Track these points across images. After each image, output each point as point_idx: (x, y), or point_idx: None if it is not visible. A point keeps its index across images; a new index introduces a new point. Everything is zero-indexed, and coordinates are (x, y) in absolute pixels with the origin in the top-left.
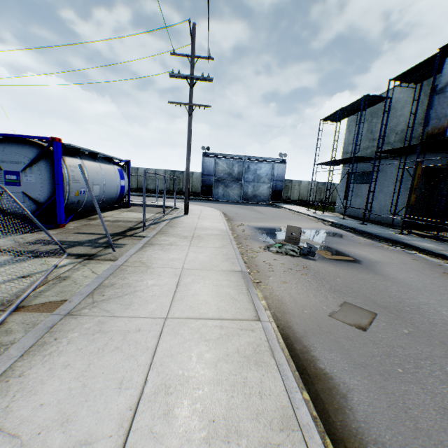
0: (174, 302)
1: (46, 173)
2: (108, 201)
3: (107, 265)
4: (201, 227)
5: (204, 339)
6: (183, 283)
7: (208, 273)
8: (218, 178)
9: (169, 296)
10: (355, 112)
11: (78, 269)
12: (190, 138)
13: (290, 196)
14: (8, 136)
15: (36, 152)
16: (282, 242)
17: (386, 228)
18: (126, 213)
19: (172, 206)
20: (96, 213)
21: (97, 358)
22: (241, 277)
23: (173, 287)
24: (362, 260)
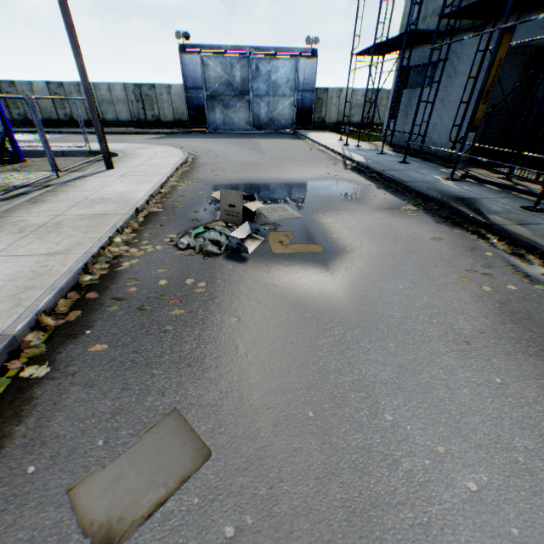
0: None
1: None
2: None
3: None
4: (96, 199)
5: None
6: None
7: None
8: (212, 93)
9: None
10: None
11: None
12: (66, 6)
13: (324, 117)
14: None
15: None
16: None
17: (435, 168)
18: None
19: (113, 151)
20: None
21: None
22: None
23: None
24: (338, 249)
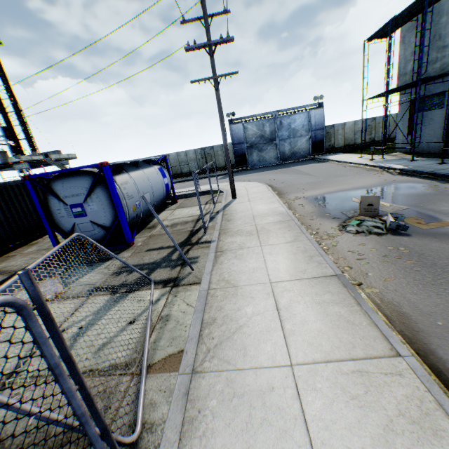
0: (288, 338)
1: (104, 198)
2: (158, 204)
3: (195, 292)
4: (259, 214)
5: (350, 396)
6: (282, 306)
7: (300, 285)
8: (250, 143)
9: (278, 329)
10: (412, 17)
11: (172, 303)
12: (222, 117)
13: (333, 144)
14: (62, 172)
15: (89, 181)
16: (354, 215)
17: None
18: (177, 211)
19: (215, 189)
20: (151, 217)
21: (251, 438)
22: (341, 285)
23: (275, 314)
24: None
